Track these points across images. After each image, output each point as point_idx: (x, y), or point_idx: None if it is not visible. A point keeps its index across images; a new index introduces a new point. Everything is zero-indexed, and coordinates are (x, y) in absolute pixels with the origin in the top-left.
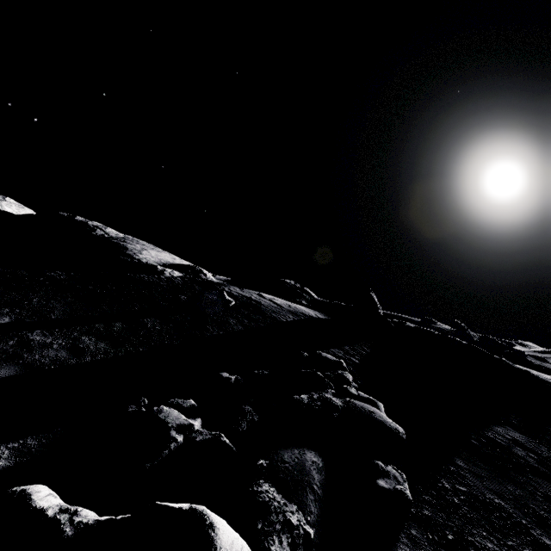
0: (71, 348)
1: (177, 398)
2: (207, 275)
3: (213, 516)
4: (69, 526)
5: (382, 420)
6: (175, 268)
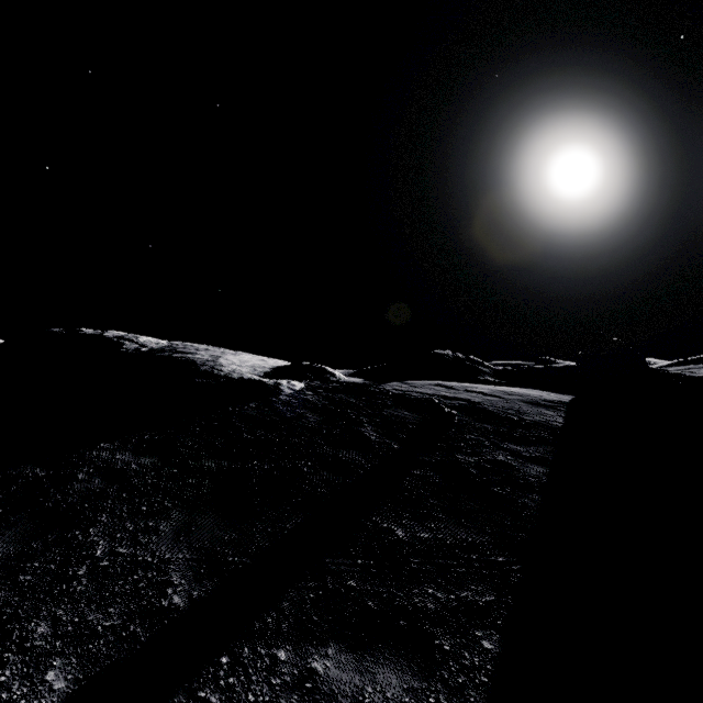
0: None
1: None
2: (334, 373)
3: None
4: None
5: None
6: (285, 375)
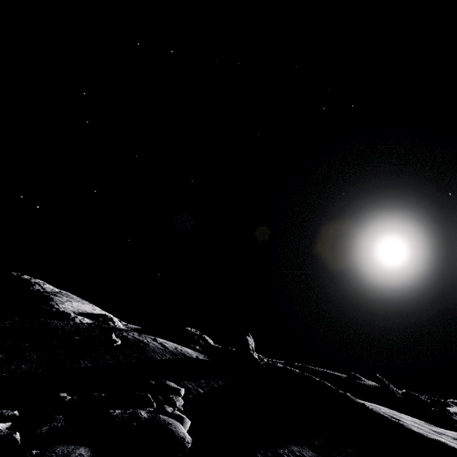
0: None
1: (6, 410)
2: (115, 322)
3: None
4: None
5: (174, 430)
6: (88, 316)
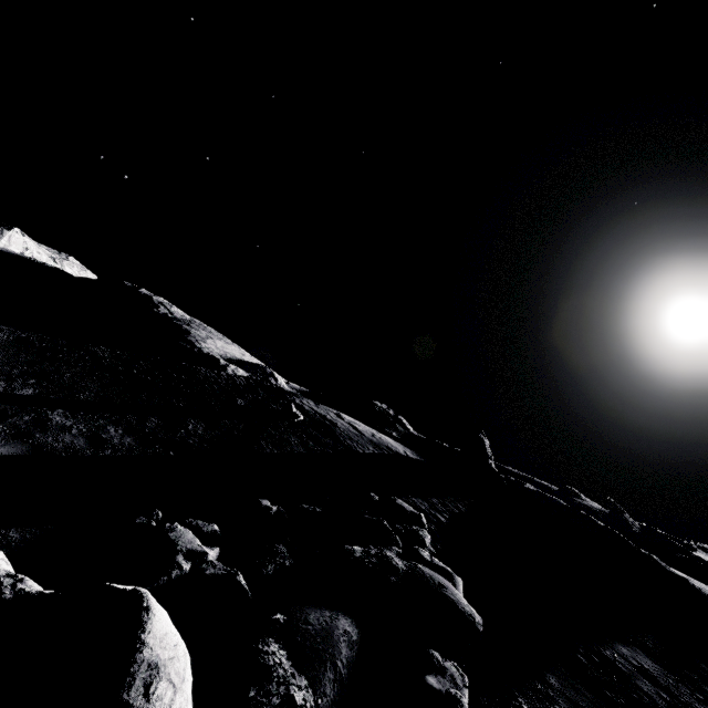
0: (92, 436)
1: (199, 519)
2: (278, 380)
3: (153, 601)
4: (10, 590)
5: (454, 599)
6: (241, 365)
